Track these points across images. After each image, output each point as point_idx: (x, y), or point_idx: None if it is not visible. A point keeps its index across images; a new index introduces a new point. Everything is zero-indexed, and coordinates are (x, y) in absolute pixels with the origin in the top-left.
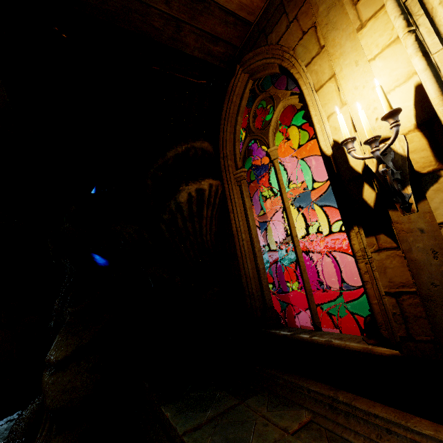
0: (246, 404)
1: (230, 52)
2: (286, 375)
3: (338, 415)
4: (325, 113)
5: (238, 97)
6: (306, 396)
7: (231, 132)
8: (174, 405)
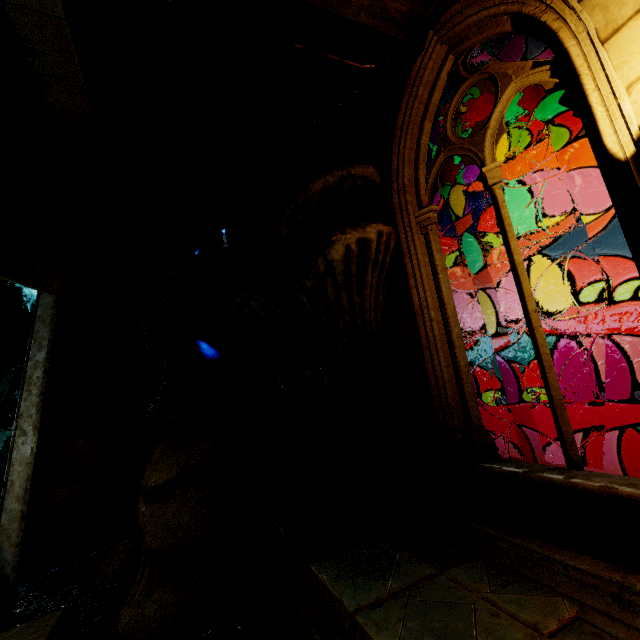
0: (449, 576)
1: (418, 10)
2: (515, 537)
3: (636, 616)
4: (622, 79)
5: (426, 89)
6: (561, 575)
7: (412, 148)
8: (330, 564)
